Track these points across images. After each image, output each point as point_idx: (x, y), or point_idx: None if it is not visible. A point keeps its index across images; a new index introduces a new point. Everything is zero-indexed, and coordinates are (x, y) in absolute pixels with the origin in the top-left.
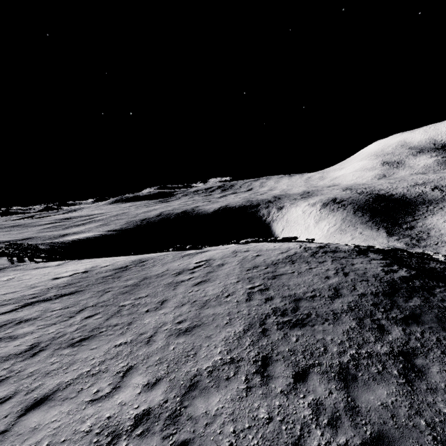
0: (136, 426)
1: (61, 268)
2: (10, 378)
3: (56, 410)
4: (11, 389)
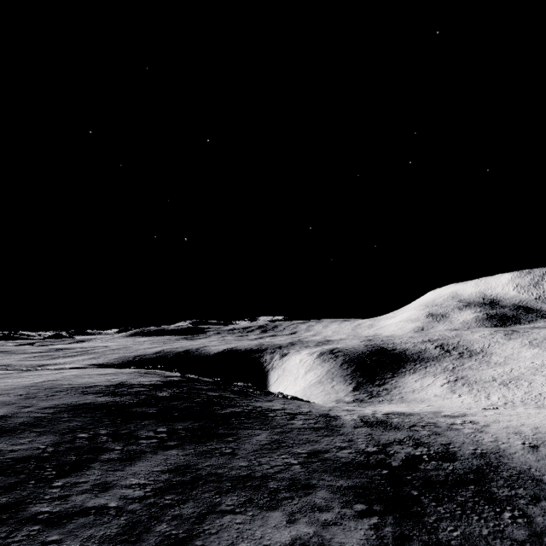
0: None
1: None
2: None
3: None
4: None
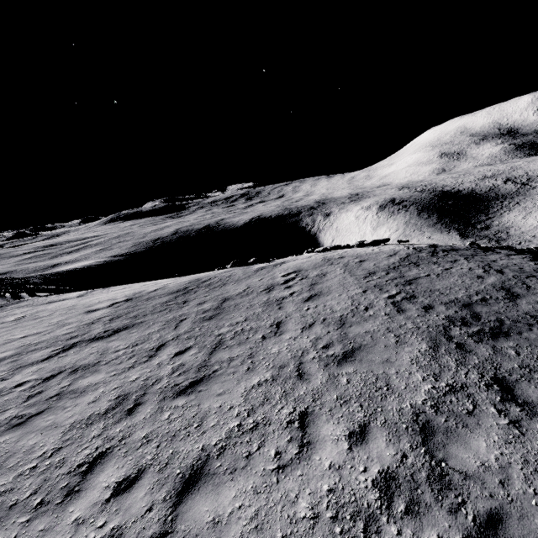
0: (388, 498)
1: (89, 299)
2: (114, 450)
3: (231, 489)
4: (128, 466)
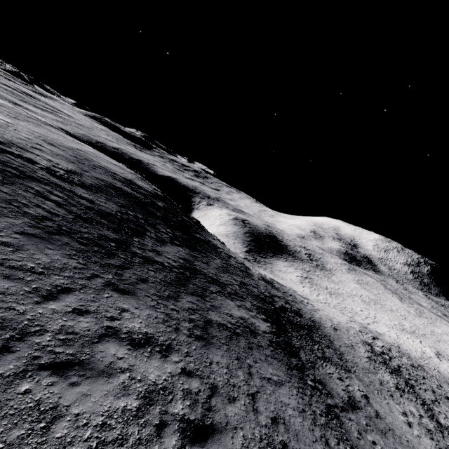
0: None
1: None
2: None
3: None
4: None
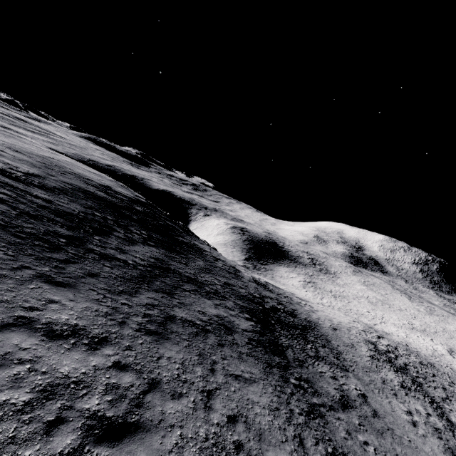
0: None
1: None
2: None
3: None
4: None
